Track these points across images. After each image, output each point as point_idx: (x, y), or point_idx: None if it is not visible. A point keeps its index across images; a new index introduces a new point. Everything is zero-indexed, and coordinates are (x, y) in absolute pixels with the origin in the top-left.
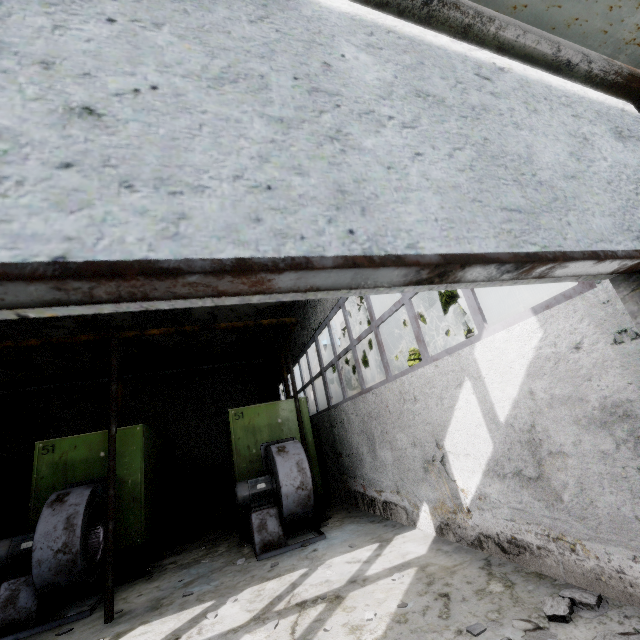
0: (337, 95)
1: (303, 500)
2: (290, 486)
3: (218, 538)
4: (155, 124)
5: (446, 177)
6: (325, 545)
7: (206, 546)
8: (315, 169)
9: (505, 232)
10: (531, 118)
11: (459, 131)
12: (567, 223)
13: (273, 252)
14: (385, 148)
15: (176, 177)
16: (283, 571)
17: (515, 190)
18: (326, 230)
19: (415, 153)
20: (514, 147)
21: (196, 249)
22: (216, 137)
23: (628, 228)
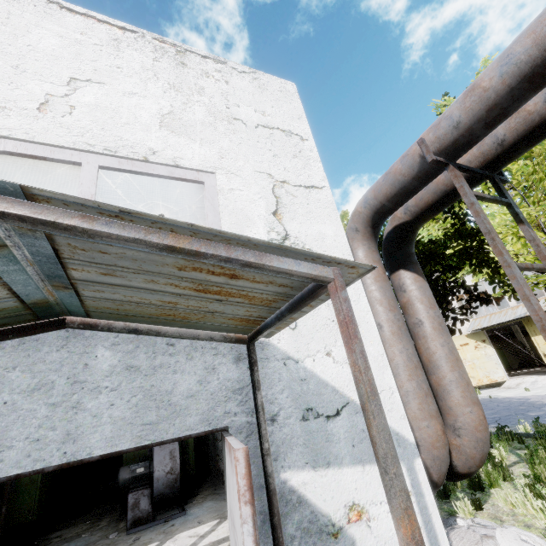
0: (85, 382)
1: (171, 483)
2: (161, 471)
3: (104, 512)
4: (2, 421)
5: (121, 414)
6: (182, 521)
7: (92, 520)
8: (61, 426)
9: (137, 437)
10: (186, 364)
11: (140, 385)
12: (173, 424)
13: (31, 468)
14: (97, 406)
15: (4, 444)
16: (141, 544)
17: (154, 412)
18: (55, 454)
19: (111, 404)
20: (166, 386)
21: (3, 473)
22: (24, 421)
23: (207, 419)
